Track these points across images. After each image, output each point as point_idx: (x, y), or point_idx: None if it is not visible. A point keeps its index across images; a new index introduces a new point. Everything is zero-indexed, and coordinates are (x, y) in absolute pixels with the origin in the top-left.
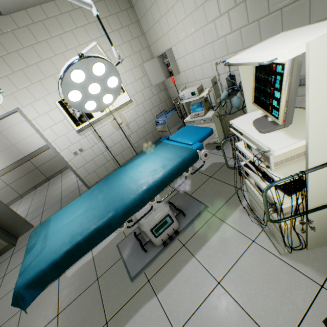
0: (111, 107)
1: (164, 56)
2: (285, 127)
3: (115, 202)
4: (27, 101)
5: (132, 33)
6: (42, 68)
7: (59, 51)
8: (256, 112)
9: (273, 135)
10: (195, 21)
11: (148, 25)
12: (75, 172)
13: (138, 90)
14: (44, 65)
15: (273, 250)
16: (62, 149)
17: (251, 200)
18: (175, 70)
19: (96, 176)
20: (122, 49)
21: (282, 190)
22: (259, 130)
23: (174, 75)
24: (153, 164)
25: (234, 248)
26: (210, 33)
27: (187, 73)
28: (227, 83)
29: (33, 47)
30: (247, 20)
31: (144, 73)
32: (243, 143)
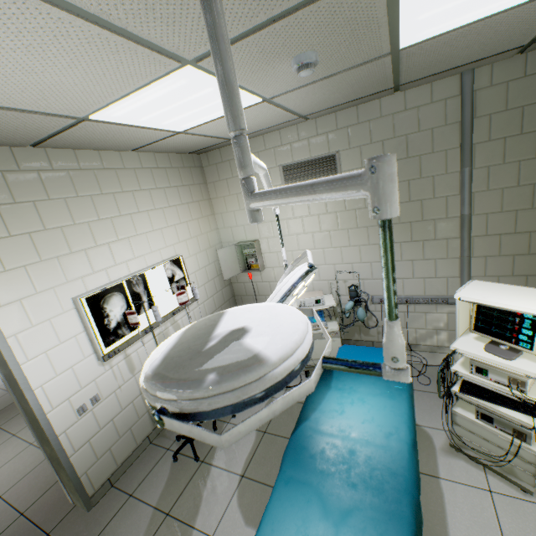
0: (166, 309)
1: (242, 245)
2: (521, 355)
3: (386, 481)
4: (16, 294)
5: (202, 211)
6: (69, 235)
7: (106, 215)
8: (467, 337)
9: (521, 361)
10: (306, 225)
11: (227, 207)
12: (69, 461)
13: (201, 283)
14: (75, 232)
15: (515, 493)
16: (54, 403)
17: (458, 435)
18: (261, 264)
19: (110, 460)
20: (189, 227)
21: (525, 412)
22: (505, 357)
23: (260, 270)
24: (370, 406)
25: (482, 510)
26: (323, 240)
27: (277, 271)
28: (351, 293)
29: (66, 201)
30: (367, 241)
31: (209, 260)
32: (469, 368)
